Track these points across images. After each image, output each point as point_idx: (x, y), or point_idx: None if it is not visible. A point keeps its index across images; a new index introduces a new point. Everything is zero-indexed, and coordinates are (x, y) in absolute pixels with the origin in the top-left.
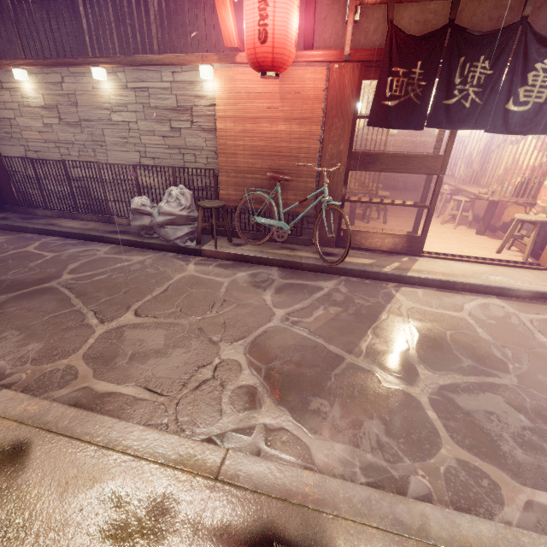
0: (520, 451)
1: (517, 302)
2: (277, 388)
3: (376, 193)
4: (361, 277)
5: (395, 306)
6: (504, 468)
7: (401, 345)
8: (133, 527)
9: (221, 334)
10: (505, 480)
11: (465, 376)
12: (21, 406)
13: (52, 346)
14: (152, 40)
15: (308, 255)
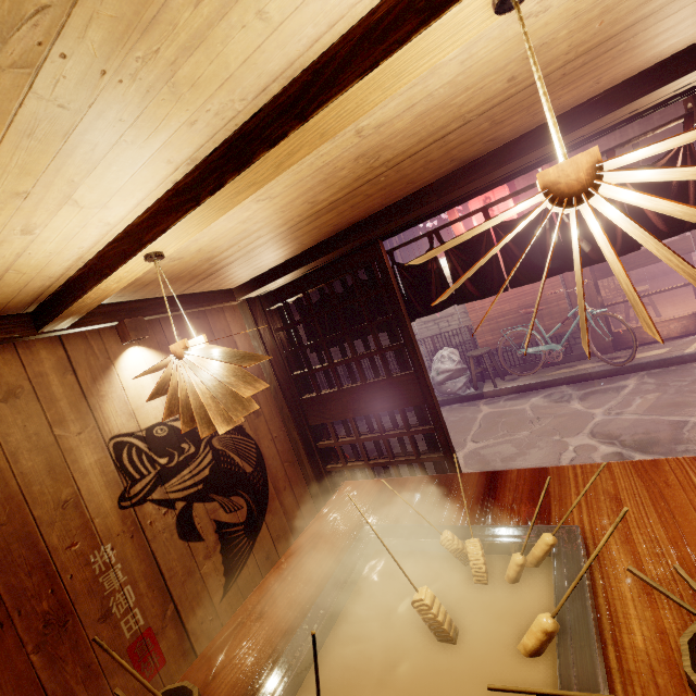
0: None
1: None
2: (638, 448)
3: None
4: (662, 366)
5: None
6: None
7: None
8: None
9: (558, 435)
10: None
11: None
12: None
13: None
14: (396, 259)
15: (590, 365)
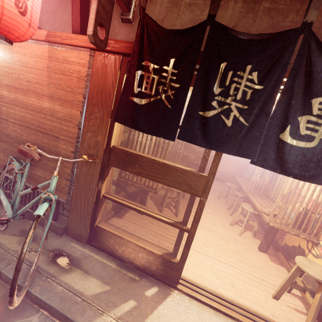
0: None
1: None
2: None
3: (155, 190)
4: None
5: None
6: None
7: None
8: None
9: None
10: None
11: None
12: None
13: None
14: None
15: (31, 254)
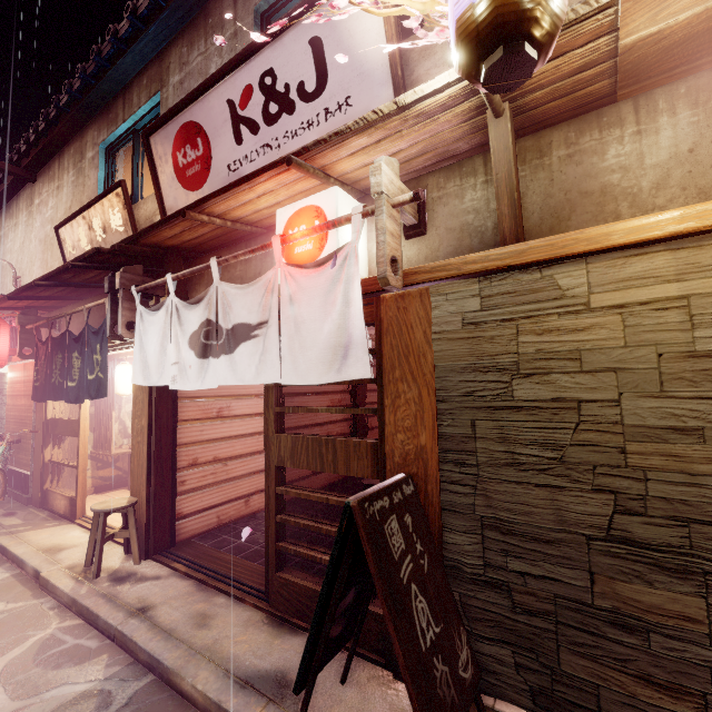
0: None
1: (16, 580)
2: None
3: (111, 453)
4: None
5: None
6: None
7: None
8: None
9: None
10: None
11: None
12: None
13: None
14: None
15: None
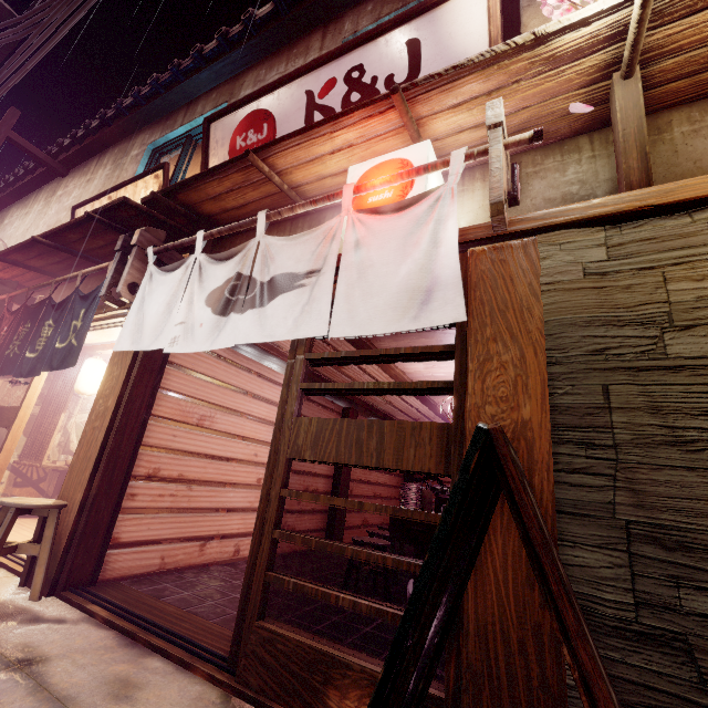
0: None
1: None
2: None
3: (41, 464)
4: None
5: None
6: None
7: None
8: None
9: None
10: None
11: None
12: None
13: None
14: None
15: None
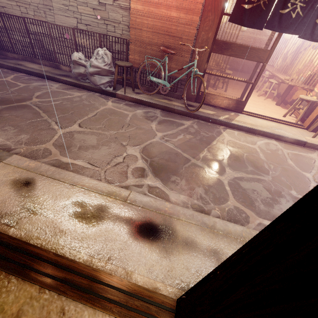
0: (263, 206)
1: (284, 143)
2: (155, 170)
3: (224, 70)
4: (206, 121)
5: (221, 138)
6: (253, 211)
7: (220, 157)
8: (89, 215)
9: (127, 142)
10: (252, 215)
11: (247, 174)
12: (26, 163)
13: (34, 137)
14: None
15: (178, 104)
